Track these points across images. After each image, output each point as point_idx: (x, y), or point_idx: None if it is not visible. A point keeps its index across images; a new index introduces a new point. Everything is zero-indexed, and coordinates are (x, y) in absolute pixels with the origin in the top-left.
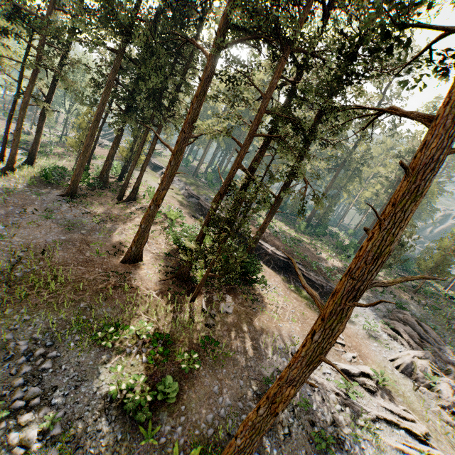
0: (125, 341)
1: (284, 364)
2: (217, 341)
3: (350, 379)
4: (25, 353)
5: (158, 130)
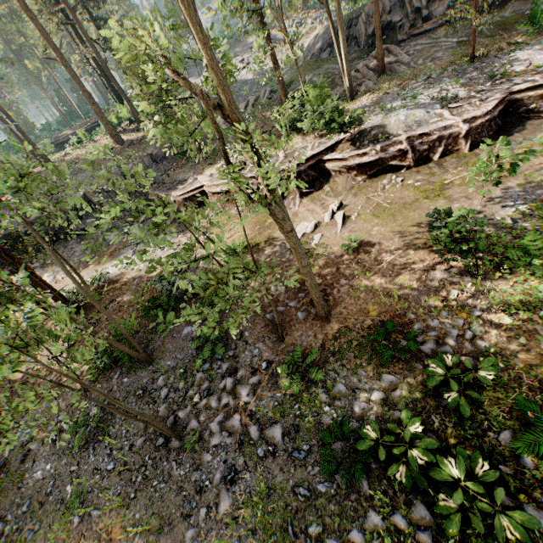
0: None
1: None
2: None
3: None
4: None
5: None
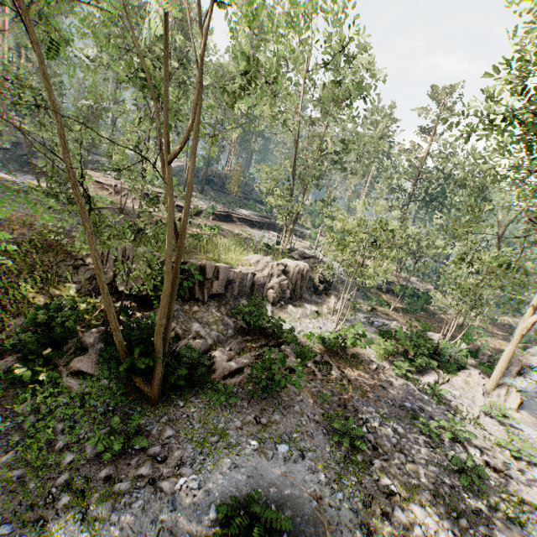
0: None
1: None
2: None
3: None
4: None
5: None
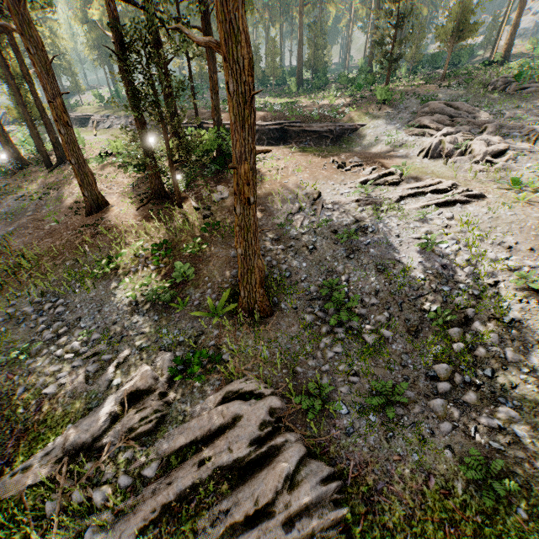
0: (127, 266)
1: (296, 206)
2: (218, 222)
3: (372, 186)
4: (36, 313)
5: (8, 37)
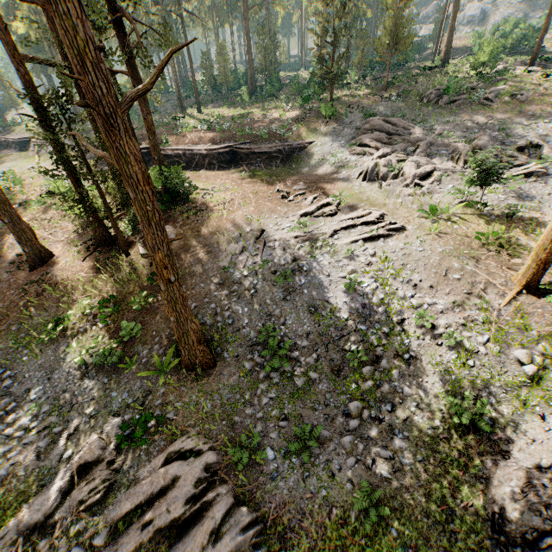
0: (76, 326)
1: (240, 247)
2: None
3: (311, 218)
4: None
5: None
